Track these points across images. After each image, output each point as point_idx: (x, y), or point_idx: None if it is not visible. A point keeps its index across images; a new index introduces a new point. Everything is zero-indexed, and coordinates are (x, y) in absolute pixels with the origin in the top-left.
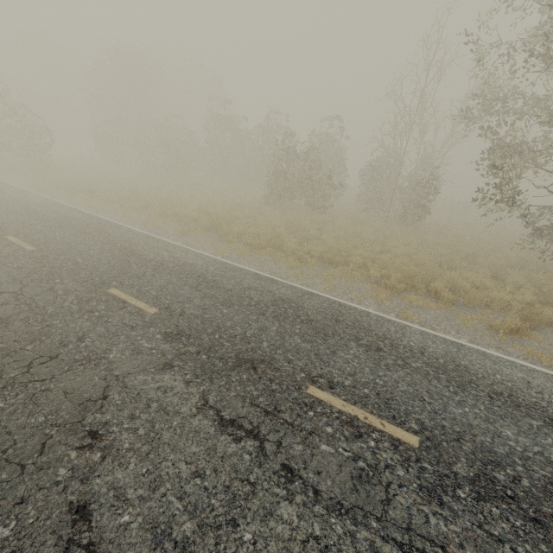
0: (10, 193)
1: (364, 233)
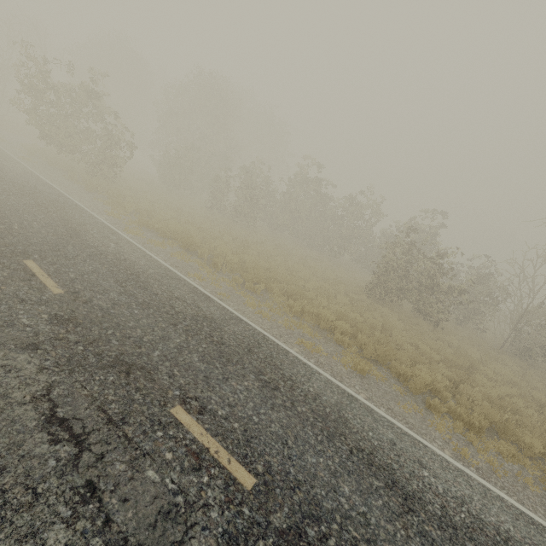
0: (98, 234)
1: (538, 394)
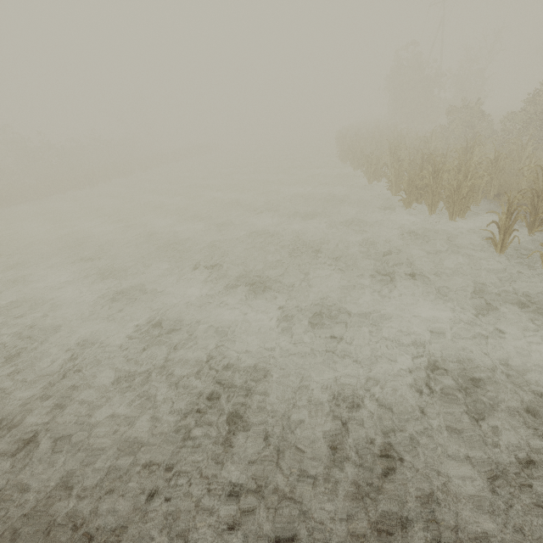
0: None
1: None
